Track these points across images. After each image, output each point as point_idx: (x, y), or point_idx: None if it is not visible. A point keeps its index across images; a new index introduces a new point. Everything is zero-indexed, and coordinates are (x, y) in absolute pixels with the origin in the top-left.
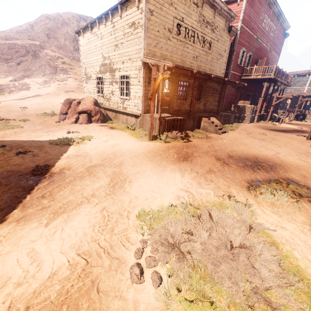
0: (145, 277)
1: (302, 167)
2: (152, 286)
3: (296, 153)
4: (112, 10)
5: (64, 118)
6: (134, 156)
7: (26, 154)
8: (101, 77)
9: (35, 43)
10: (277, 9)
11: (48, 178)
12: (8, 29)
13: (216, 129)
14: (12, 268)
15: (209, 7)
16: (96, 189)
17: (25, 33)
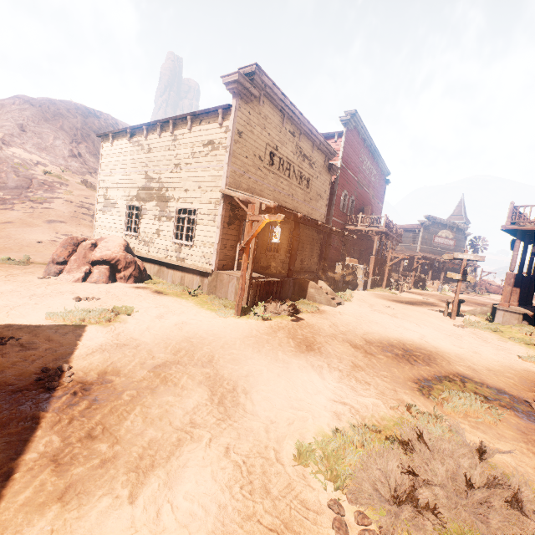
0: None
1: (463, 356)
2: None
3: (445, 336)
4: (175, 120)
5: (58, 270)
6: (226, 345)
7: (5, 345)
8: (139, 205)
9: None
10: (376, 153)
11: (83, 395)
12: None
13: (329, 298)
14: None
15: (306, 138)
16: (193, 411)
17: None
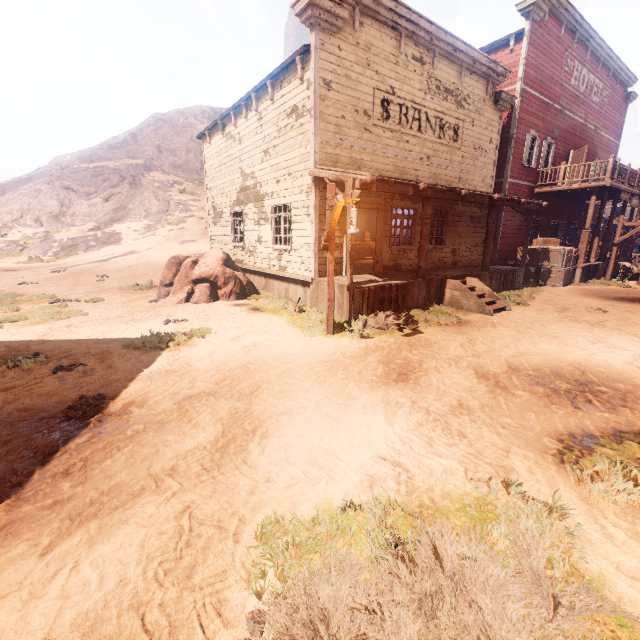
0: None
1: None
2: None
3: None
4: (256, 92)
5: (167, 293)
6: (286, 372)
7: (71, 371)
8: (240, 211)
9: (136, 162)
10: (602, 49)
11: (94, 426)
12: (97, 145)
13: (481, 302)
14: None
15: (447, 61)
16: (185, 455)
17: (123, 148)
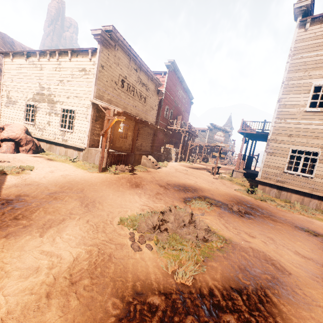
0: (141, 248)
1: (210, 190)
2: (148, 250)
3: (206, 182)
4: (59, 51)
5: None
6: (91, 184)
7: None
8: (34, 105)
9: None
10: (186, 86)
11: (8, 204)
12: None
13: (153, 164)
14: (35, 262)
15: (144, 74)
16: (71, 209)
17: None
